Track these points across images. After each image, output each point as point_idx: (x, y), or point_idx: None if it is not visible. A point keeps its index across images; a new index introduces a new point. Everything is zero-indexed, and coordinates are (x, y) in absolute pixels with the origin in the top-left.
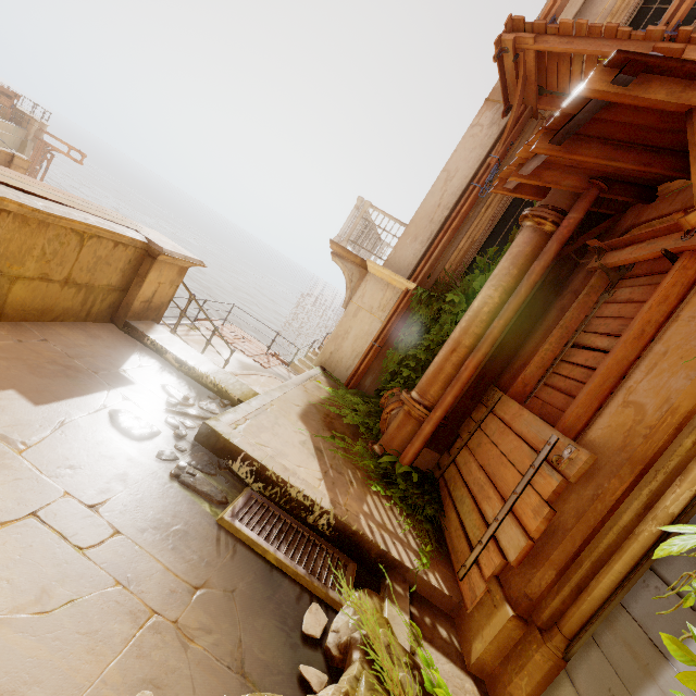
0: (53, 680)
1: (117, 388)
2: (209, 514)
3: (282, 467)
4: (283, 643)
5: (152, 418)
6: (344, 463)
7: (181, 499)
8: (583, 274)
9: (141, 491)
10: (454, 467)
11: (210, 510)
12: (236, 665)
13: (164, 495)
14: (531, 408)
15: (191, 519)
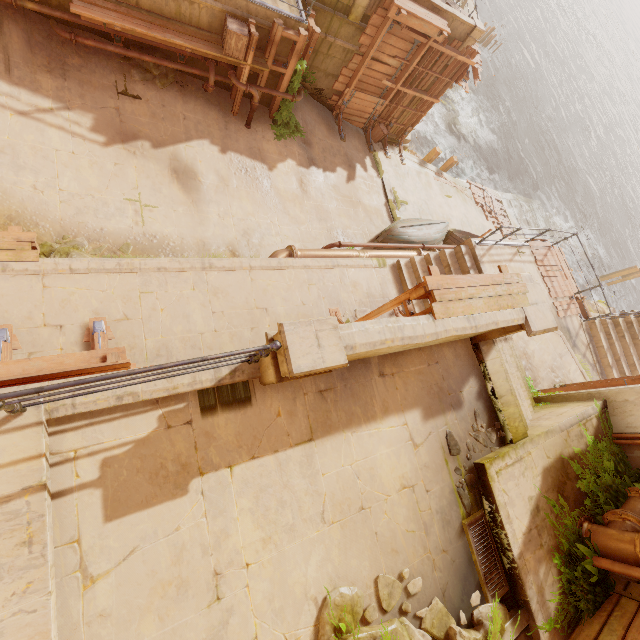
0: (405, 555)
1: (454, 410)
2: (460, 517)
3: (507, 514)
4: (459, 595)
5: (461, 439)
6: (547, 527)
7: (454, 502)
8: None
9: (443, 489)
10: (635, 606)
11: (462, 514)
12: (443, 589)
13: (449, 496)
14: None
15: (454, 515)
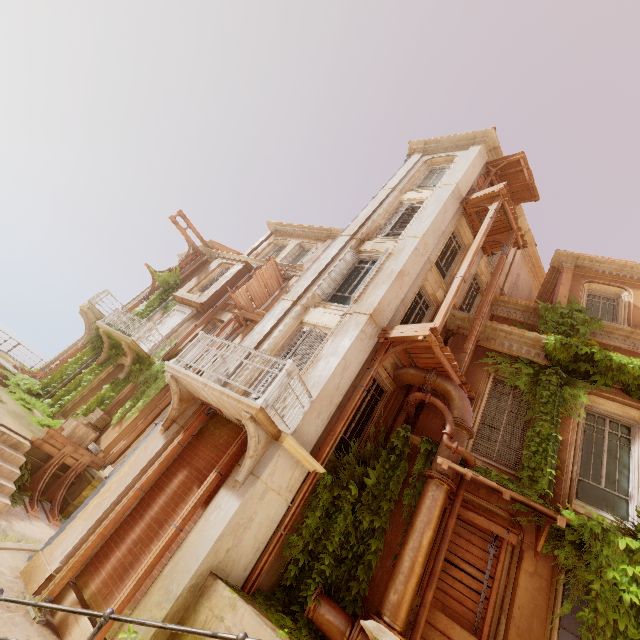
0: None
1: None
2: None
3: None
4: None
5: None
6: None
7: None
8: None
9: None
10: None
11: None
12: None
13: None
14: (434, 606)
15: None
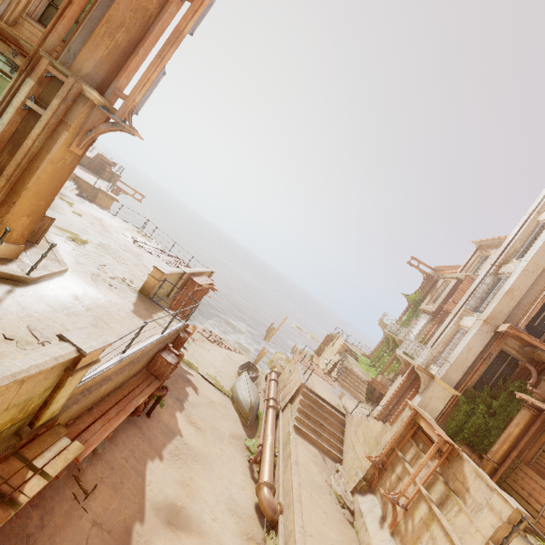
0: None
1: None
2: None
3: None
4: None
5: None
6: None
7: None
8: (541, 424)
9: None
10: (506, 484)
11: None
12: None
13: None
14: (532, 469)
15: None
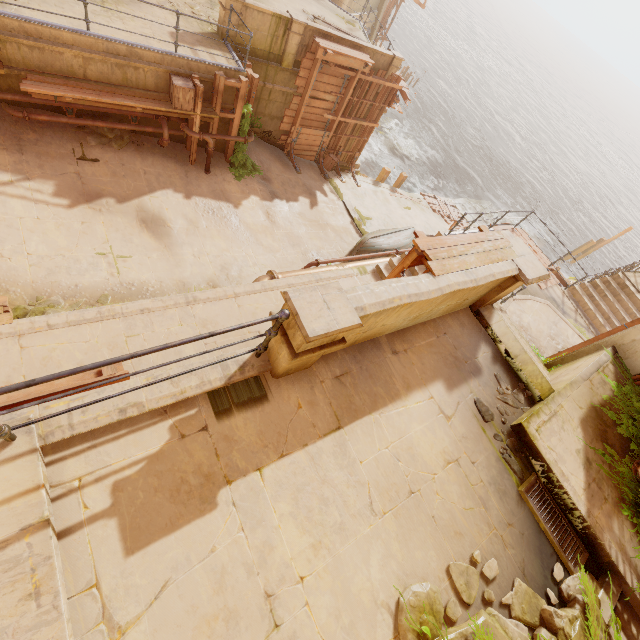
0: (470, 536)
1: (475, 377)
2: (515, 484)
3: (560, 471)
4: (540, 572)
5: (491, 404)
6: (605, 479)
7: (503, 470)
8: None
9: (488, 459)
10: None
11: (515, 482)
12: (521, 568)
13: (497, 464)
14: None
15: (507, 484)
